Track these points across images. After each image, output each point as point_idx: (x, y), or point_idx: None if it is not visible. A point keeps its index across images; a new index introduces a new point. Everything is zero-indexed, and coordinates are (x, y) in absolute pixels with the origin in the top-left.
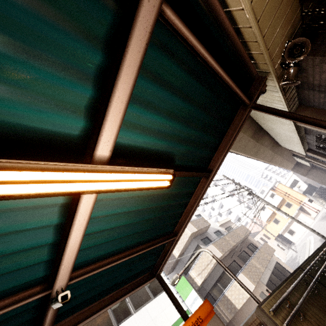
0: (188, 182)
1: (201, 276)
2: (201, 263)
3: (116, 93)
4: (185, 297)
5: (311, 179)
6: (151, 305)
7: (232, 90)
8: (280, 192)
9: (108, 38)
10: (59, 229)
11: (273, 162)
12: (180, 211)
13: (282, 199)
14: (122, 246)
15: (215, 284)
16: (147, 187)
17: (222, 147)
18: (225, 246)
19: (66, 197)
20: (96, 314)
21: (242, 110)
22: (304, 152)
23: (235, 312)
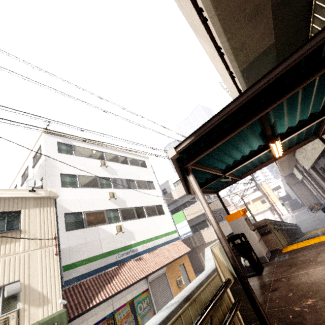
0: (267, 157)
1: (189, 217)
2: (193, 209)
3: (302, 129)
4: (177, 223)
5: (294, 190)
6: (156, 218)
7: (319, 130)
8: (263, 190)
9: (311, 113)
10: (241, 157)
11: (280, 165)
12: (252, 168)
13: (261, 196)
14: (233, 172)
15: (194, 226)
16: (274, 155)
17: (293, 149)
18: (213, 206)
19: (256, 149)
20: (203, 193)
21: (314, 137)
22: (309, 168)
23: (203, 244)
